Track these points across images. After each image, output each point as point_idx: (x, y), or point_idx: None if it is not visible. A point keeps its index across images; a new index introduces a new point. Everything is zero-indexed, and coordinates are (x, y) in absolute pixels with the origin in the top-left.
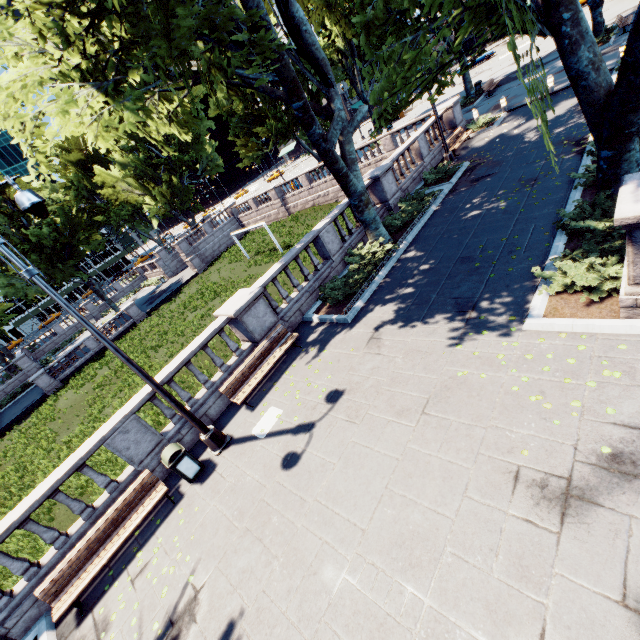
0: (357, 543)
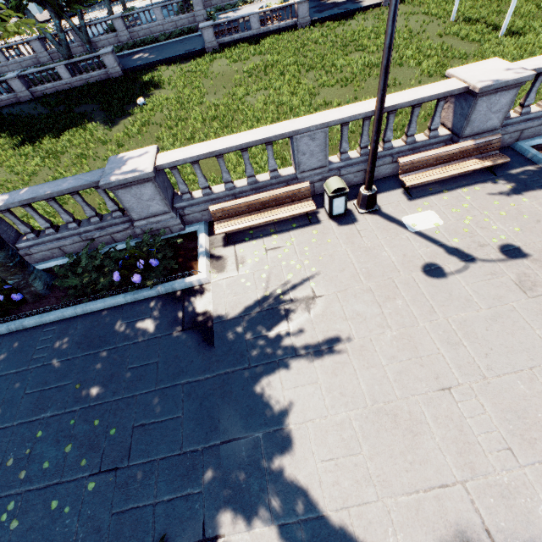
0: (474, 380)
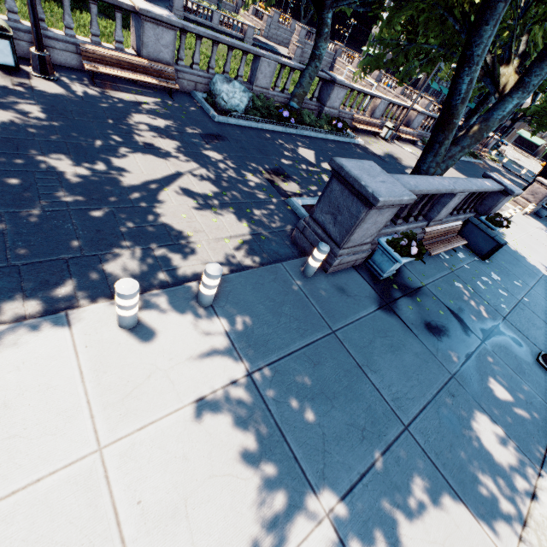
0: None
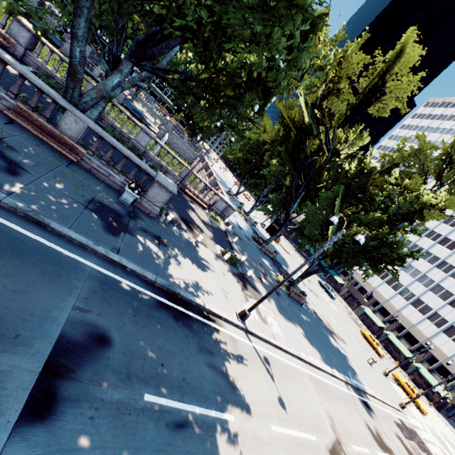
0: None
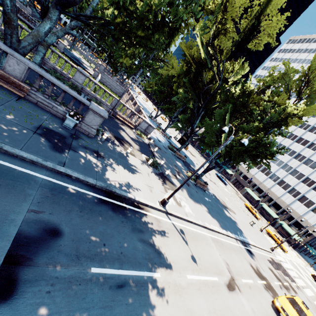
0: None
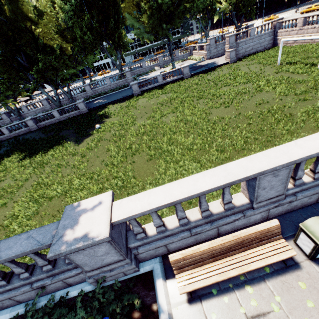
0: None
